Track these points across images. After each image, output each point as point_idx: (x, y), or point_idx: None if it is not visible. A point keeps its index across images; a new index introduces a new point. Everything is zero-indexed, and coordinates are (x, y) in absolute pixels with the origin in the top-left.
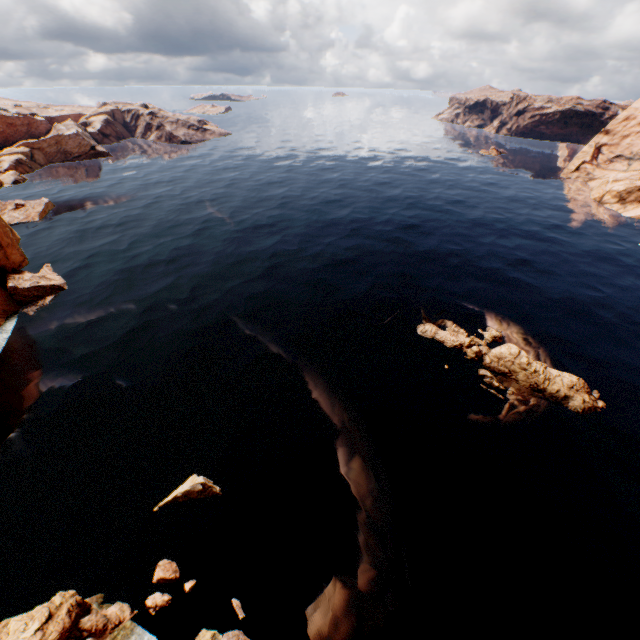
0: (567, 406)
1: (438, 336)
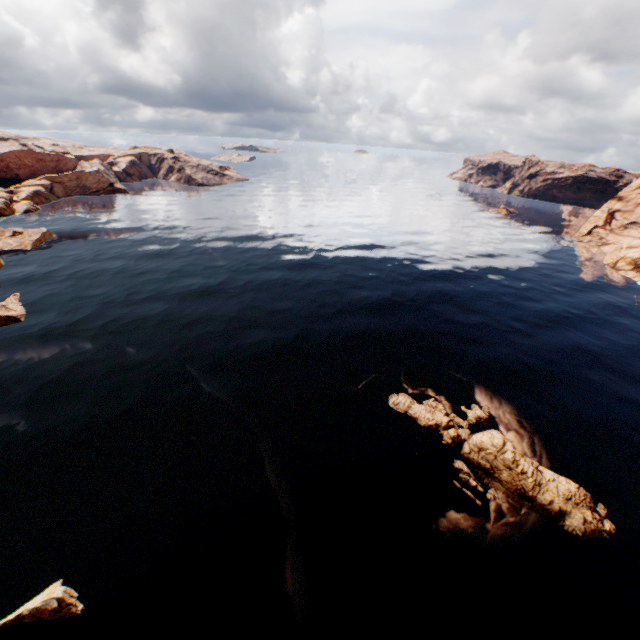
0: (563, 524)
1: (411, 411)
